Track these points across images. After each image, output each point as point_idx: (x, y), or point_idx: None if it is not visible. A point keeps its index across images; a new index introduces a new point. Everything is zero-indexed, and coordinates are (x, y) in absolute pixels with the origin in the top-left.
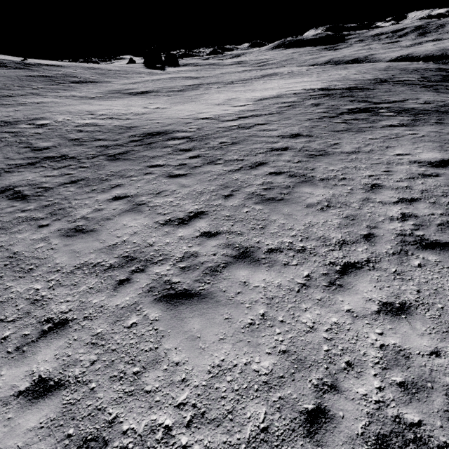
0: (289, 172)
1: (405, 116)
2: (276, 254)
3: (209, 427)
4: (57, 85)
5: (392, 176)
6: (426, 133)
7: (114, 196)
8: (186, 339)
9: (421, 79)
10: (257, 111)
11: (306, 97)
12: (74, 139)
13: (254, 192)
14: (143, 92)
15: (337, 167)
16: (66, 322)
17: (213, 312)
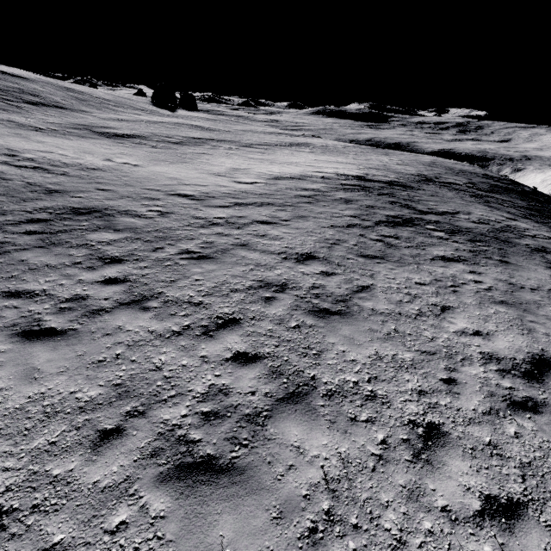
0: (272, 357)
1: (460, 241)
2: None
3: None
4: None
5: (459, 400)
6: (494, 283)
7: None
8: None
9: (469, 185)
10: (264, 197)
11: (335, 186)
12: None
13: (175, 426)
14: (123, 136)
15: (363, 353)
16: None
17: None
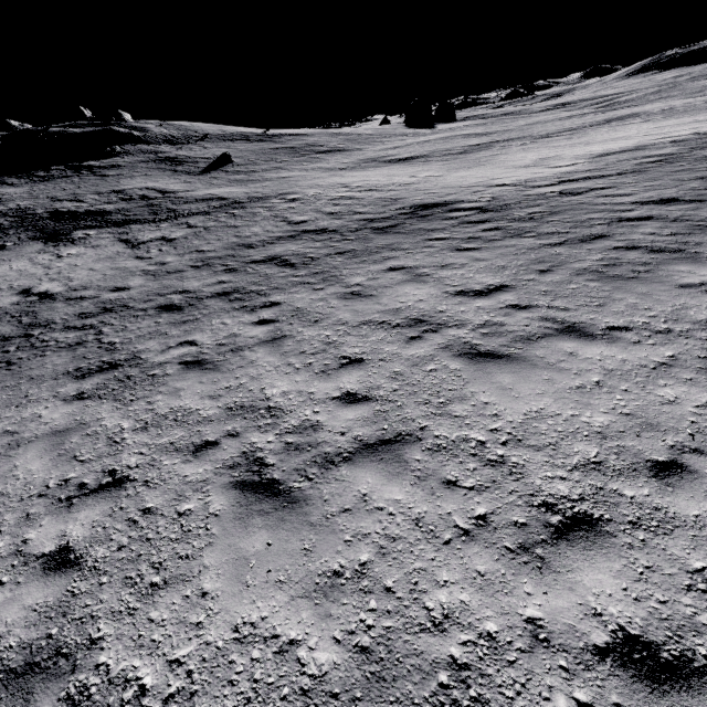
0: (650, 246)
1: None
2: (620, 332)
3: (527, 449)
4: (301, 157)
5: None
6: None
7: (389, 267)
8: (496, 388)
9: None
10: (594, 172)
11: (697, 146)
12: (331, 213)
13: (586, 268)
14: (407, 159)
15: None
16: (362, 360)
17: (528, 372)
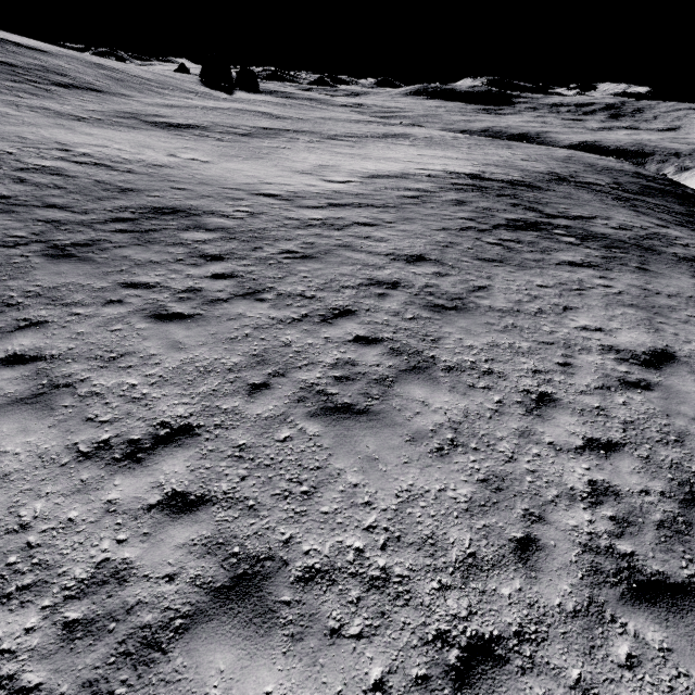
0: (392, 340)
1: (593, 247)
2: (318, 589)
3: None
4: (22, 83)
5: (573, 378)
6: (626, 288)
7: (12, 352)
8: None
9: (613, 186)
10: (362, 198)
11: (445, 186)
12: None
13: (314, 384)
14: (180, 126)
15: (480, 341)
16: None
17: None
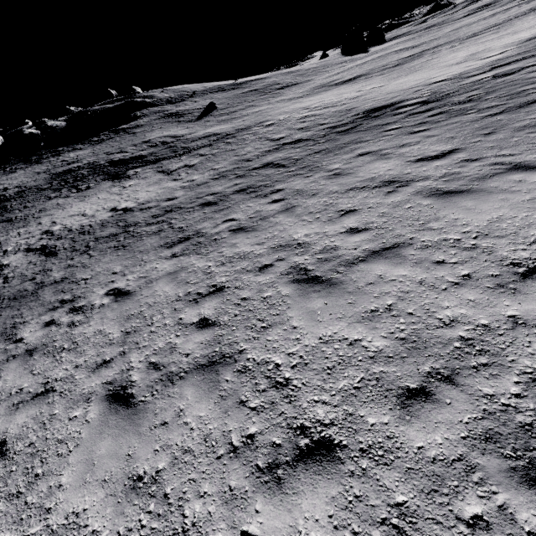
0: None
1: None
2: None
3: (493, 238)
4: (265, 95)
5: None
6: None
7: (358, 154)
8: (462, 210)
9: None
10: (524, 54)
11: None
12: (301, 128)
13: (526, 125)
14: (350, 80)
15: None
16: (355, 210)
17: (486, 197)
